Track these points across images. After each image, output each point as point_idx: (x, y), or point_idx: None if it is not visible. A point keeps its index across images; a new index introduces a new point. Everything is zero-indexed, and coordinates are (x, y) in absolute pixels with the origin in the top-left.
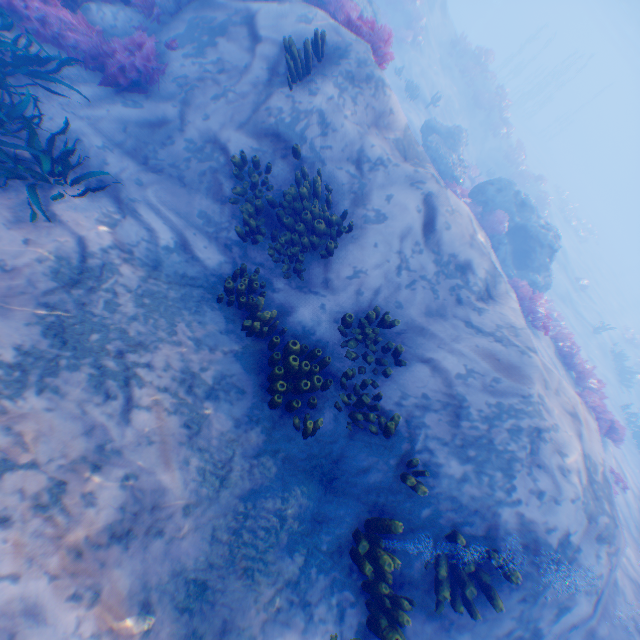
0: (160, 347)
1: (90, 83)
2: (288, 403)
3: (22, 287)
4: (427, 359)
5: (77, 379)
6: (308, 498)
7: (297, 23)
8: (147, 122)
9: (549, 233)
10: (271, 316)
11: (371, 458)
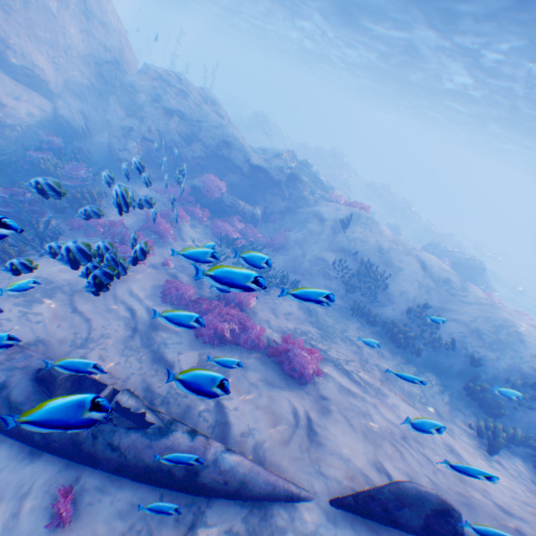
0: (348, 331)
1: (266, 250)
2: (406, 342)
3: (300, 317)
4: (451, 318)
5: (337, 339)
6: (434, 377)
7: (336, 211)
8: (291, 258)
9: (475, 261)
10: (377, 315)
11: (451, 359)
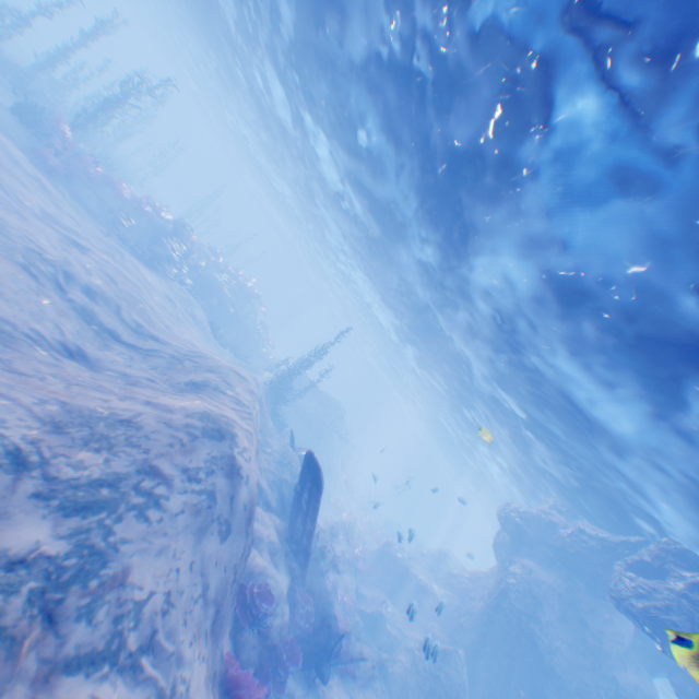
0: None
1: None
2: None
3: None
4: None
5: None
6: None
7: None
8: None
9: None
10: None
11: None
